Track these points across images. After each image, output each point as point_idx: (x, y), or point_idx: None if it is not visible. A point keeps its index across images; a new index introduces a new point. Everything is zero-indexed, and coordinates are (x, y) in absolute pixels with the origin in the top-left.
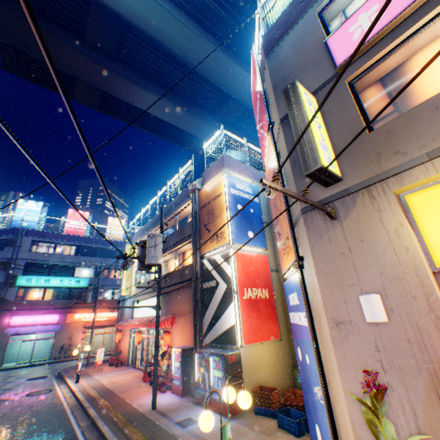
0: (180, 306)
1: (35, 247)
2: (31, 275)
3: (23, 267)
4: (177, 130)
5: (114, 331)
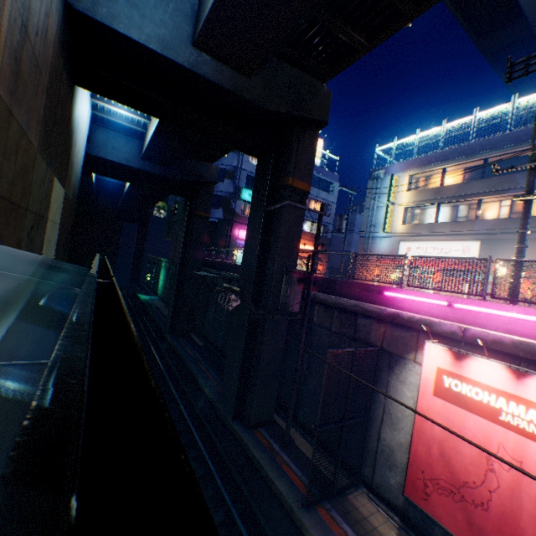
0: (535, 257)
1: (250, 158)
2: (251, 190)
3: (244, 179)
4: (491, 6)
5: (309, 265)
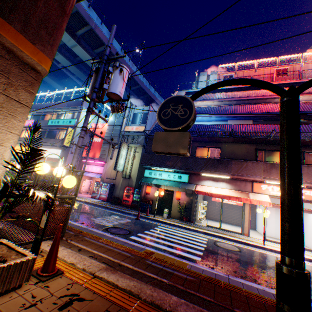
0: None
1: None
2: None
3: None
4: None
5: None
